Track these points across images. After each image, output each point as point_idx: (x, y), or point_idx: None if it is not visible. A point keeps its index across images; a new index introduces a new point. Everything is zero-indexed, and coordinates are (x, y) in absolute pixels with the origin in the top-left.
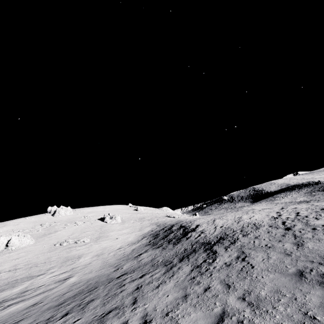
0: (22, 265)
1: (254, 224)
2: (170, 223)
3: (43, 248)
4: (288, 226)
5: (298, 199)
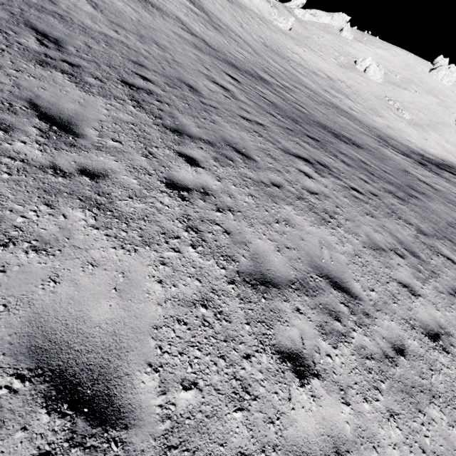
0: (354, 88)
1: None
2: None
3: (376, 92)
4: None
5: None
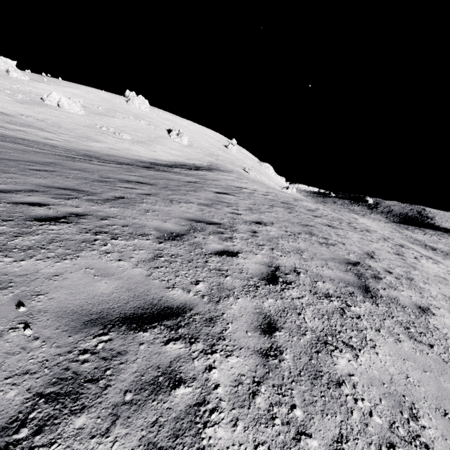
0: (51, 121)
1: (212, 180)
2: (223, 169)
3: (84, 122)
4: (201, 183)
5: (437, 244)
